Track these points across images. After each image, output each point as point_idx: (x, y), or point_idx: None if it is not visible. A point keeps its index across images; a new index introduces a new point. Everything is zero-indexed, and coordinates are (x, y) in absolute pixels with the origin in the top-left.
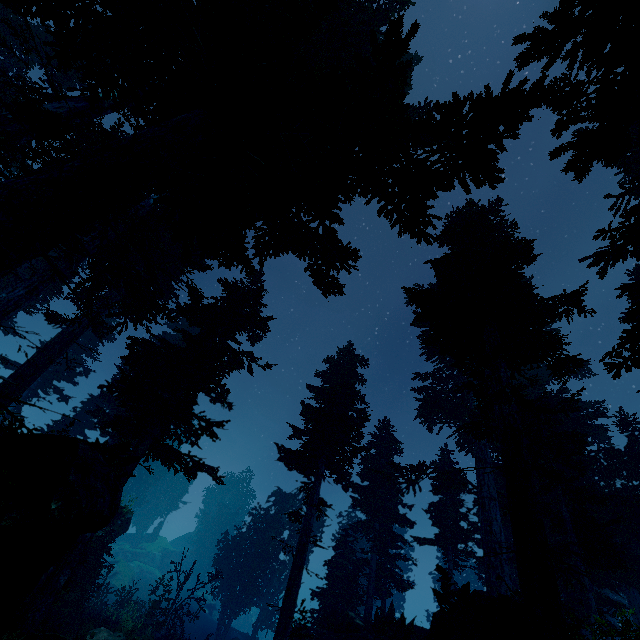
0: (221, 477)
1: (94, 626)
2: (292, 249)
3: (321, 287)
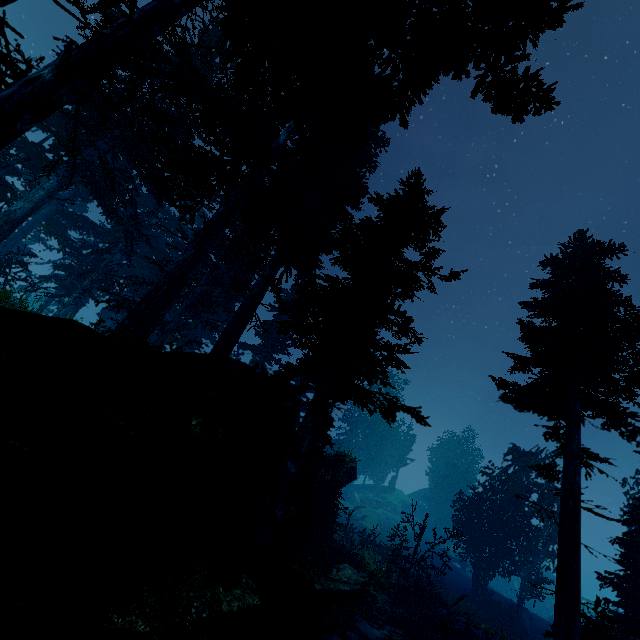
0: (425, 418)
1: (341, 561)
2: (442, 67)
3: (508, 109)
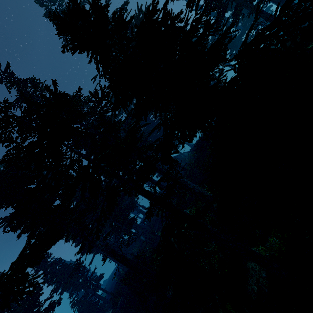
0: None
1: None
2: None
3: None
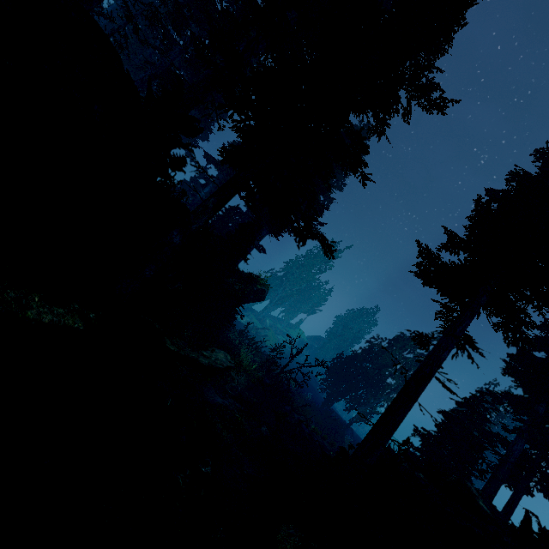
0: (333, 251)
1: (222, 348)
2: None
3: None
